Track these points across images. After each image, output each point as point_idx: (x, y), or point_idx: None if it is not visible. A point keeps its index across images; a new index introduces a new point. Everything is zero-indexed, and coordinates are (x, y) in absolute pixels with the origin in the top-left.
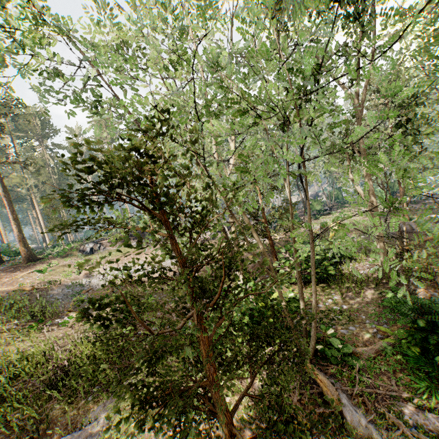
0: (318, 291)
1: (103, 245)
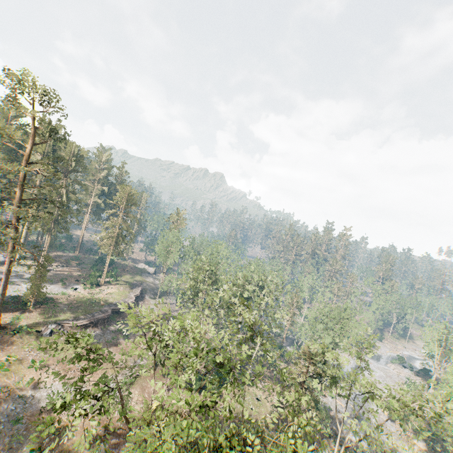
0: None
1: (63, 328)
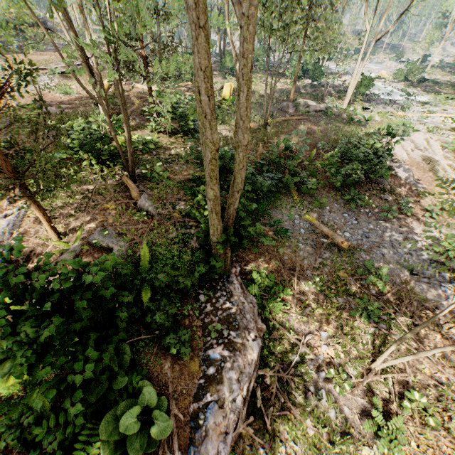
0: (179, 142)
1: None
